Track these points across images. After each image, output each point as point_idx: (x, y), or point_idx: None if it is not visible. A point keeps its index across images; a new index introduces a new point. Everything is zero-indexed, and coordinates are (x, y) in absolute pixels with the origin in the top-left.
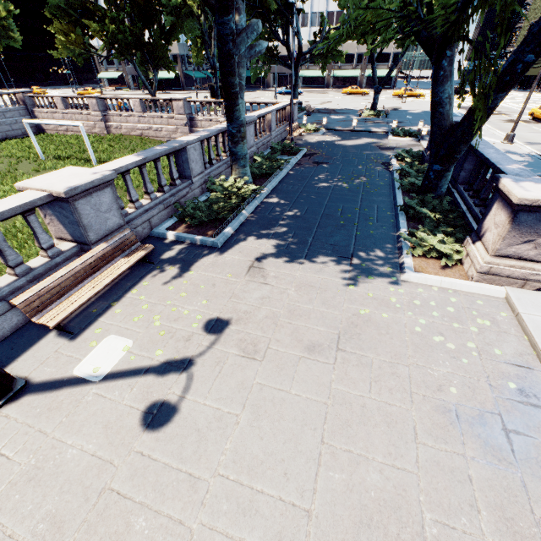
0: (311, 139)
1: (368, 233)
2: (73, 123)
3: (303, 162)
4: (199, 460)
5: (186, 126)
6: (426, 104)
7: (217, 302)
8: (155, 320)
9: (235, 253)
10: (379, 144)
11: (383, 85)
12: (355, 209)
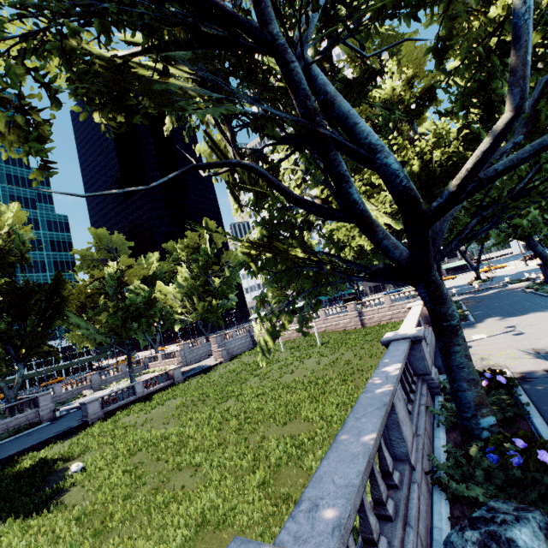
0: (454, 299)
1: (545, 305)
2: (310, 324)
3: (468, 304)
4: (543, 332)
5: (357, 317)
6: (514, 269)
7: (500, 326)
8: (483, 332)
9: (486, 321)
10: (507, 289)
11: (478, 265)
12: (527, 303)
